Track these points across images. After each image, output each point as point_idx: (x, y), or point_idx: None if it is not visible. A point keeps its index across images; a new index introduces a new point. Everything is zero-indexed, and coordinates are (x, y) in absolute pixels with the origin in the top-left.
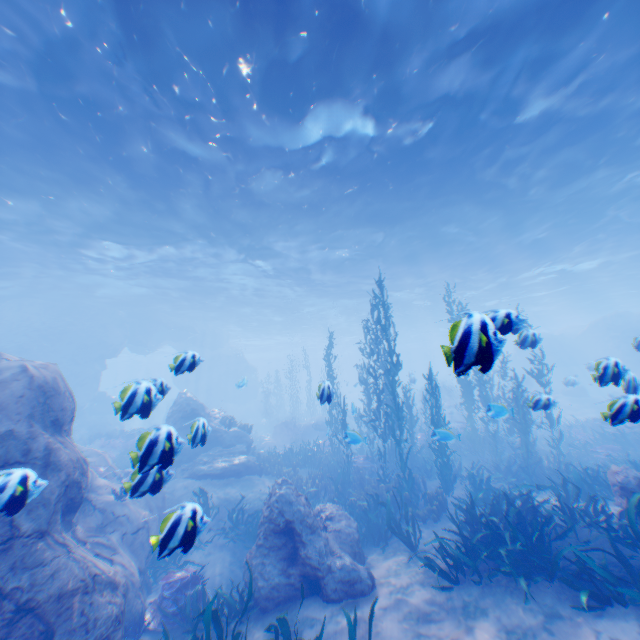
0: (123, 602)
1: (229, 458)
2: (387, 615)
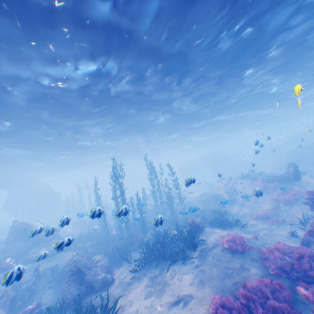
0: None
1: (49, 247)
2: (117, 288)
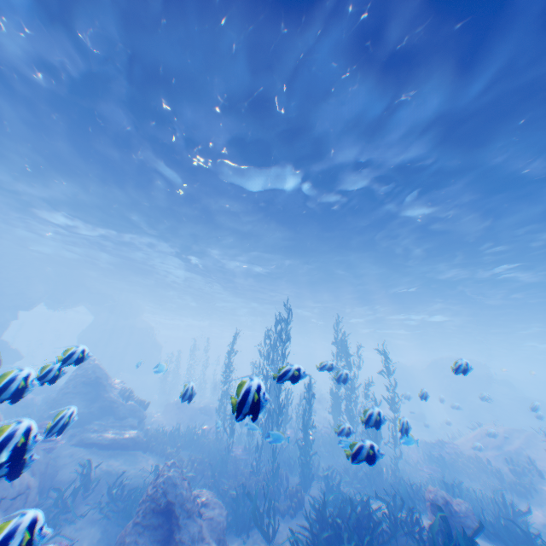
0: None
1: (121, 431)
2: None
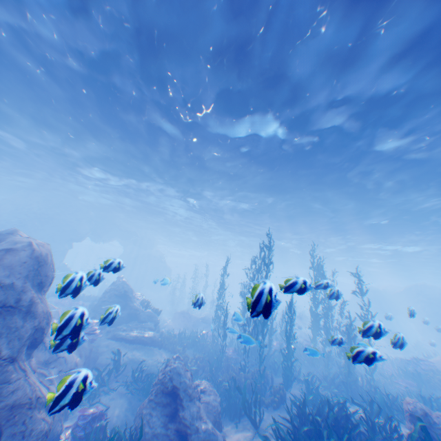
0: (52, 421)
1: (141, 330)
2: None
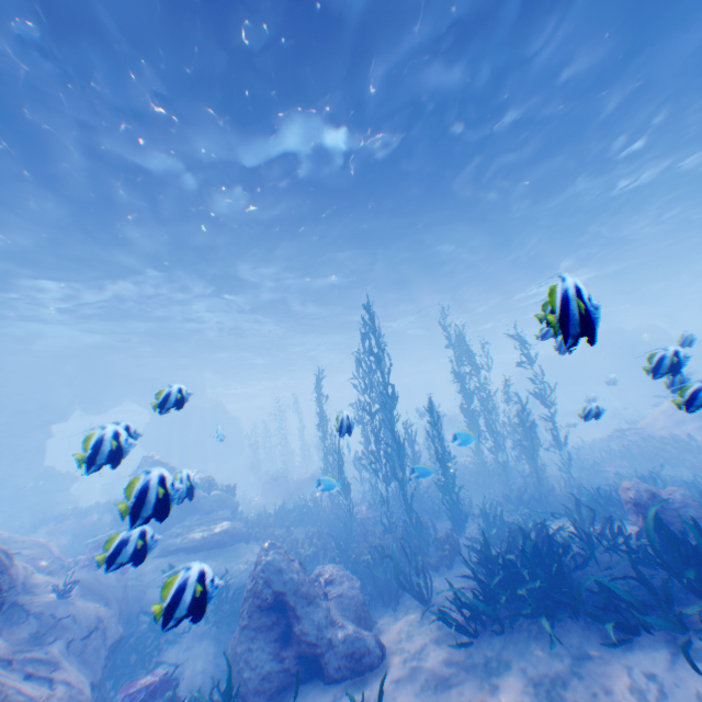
0: None
1: (209, 526)
2: (401, 688)
